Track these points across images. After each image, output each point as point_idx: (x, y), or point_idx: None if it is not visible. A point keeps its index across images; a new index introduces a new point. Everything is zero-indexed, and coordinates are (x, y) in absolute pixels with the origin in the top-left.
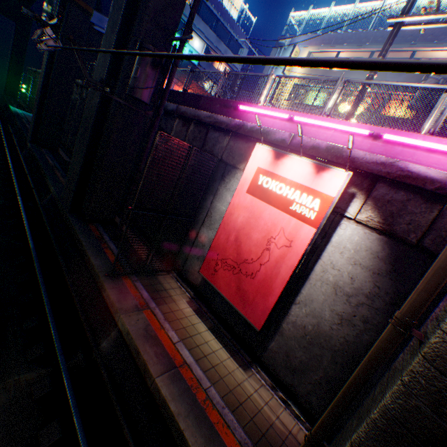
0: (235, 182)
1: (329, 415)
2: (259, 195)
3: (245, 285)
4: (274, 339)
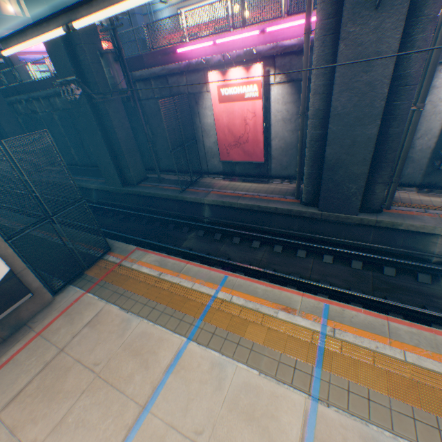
0: (206, 102)
1: (298, 161)
2: (227, 101)
3: (246, 149)
4: (272, 163)
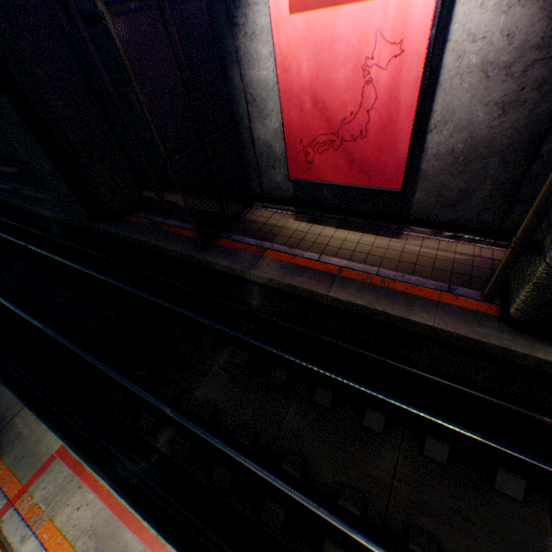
0: (255, 15)
1: (538, 211)
2: (314, 3)
3: (358, 153)
4: (417, 190)
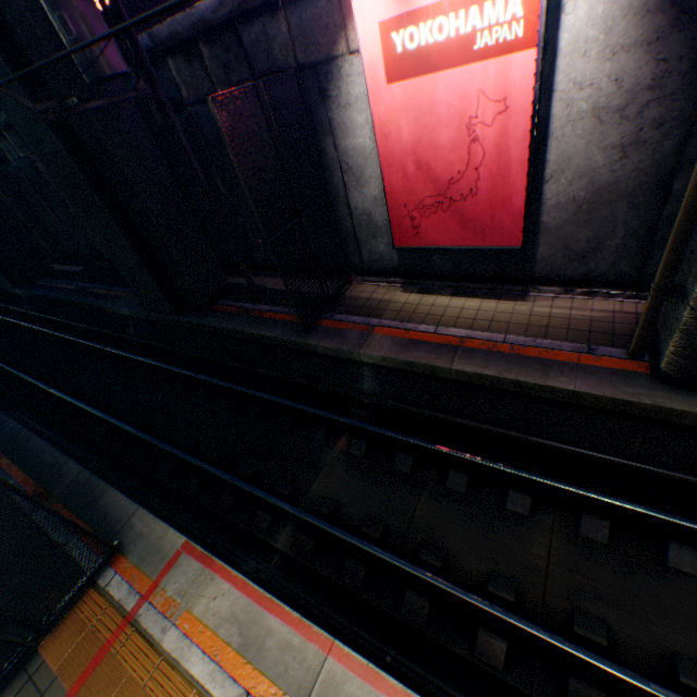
0: (348, 86)
1: (671, 253)
2: (412, 72)
3: (469, 213)
4: (540, 245)
